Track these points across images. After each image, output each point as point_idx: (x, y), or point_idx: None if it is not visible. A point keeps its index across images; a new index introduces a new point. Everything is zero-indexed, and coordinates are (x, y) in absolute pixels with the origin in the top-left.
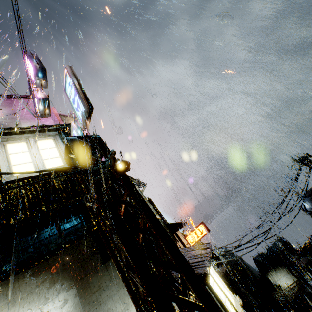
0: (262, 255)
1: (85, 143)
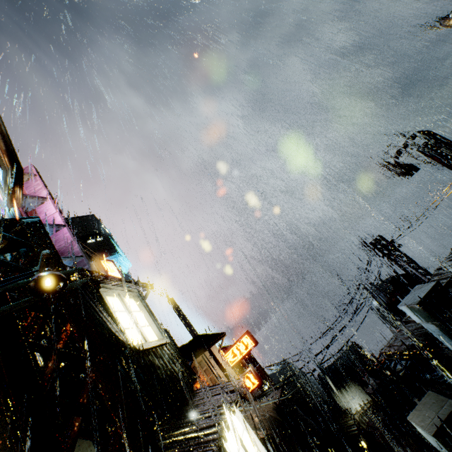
0: (329, 368)
1: (0, 234)
